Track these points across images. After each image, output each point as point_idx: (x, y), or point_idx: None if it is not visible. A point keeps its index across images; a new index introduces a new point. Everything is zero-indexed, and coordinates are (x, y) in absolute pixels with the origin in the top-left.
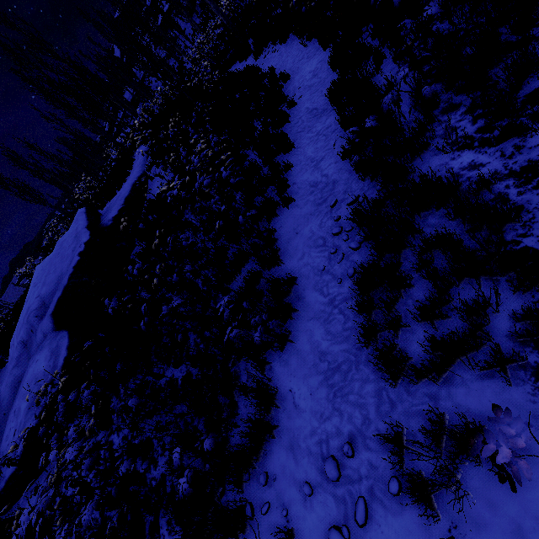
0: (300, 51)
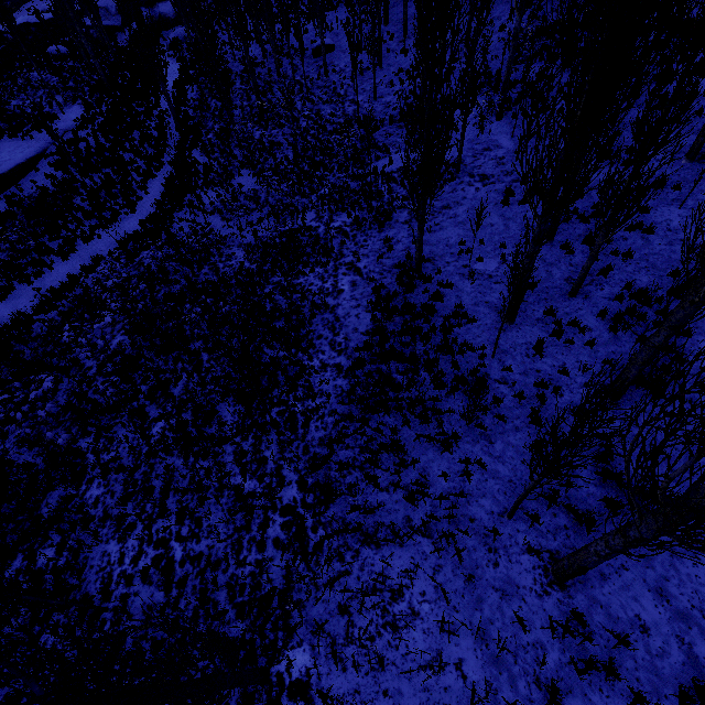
0: (154, 205)
